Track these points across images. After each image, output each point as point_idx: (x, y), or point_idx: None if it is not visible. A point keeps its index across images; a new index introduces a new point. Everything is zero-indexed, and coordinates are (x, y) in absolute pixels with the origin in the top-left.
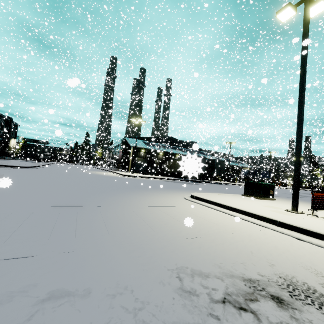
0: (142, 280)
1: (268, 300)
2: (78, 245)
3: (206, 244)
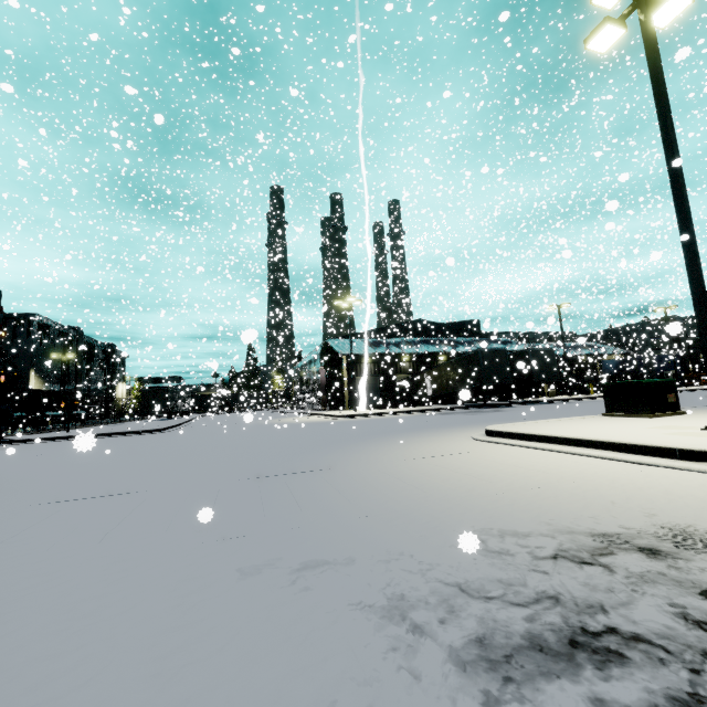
0: (423, 545)
1: (632, 553)
2: (311, 518)
3: (524, 500)
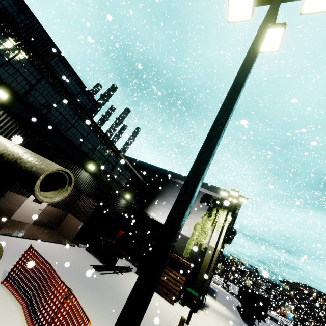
0: None
1: None
2: None
3: None
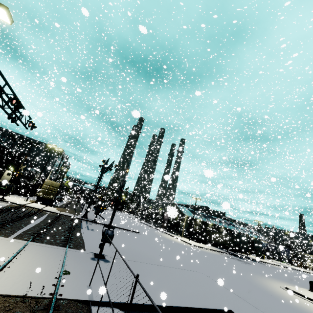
0: None
1: None
2: None
3: None
